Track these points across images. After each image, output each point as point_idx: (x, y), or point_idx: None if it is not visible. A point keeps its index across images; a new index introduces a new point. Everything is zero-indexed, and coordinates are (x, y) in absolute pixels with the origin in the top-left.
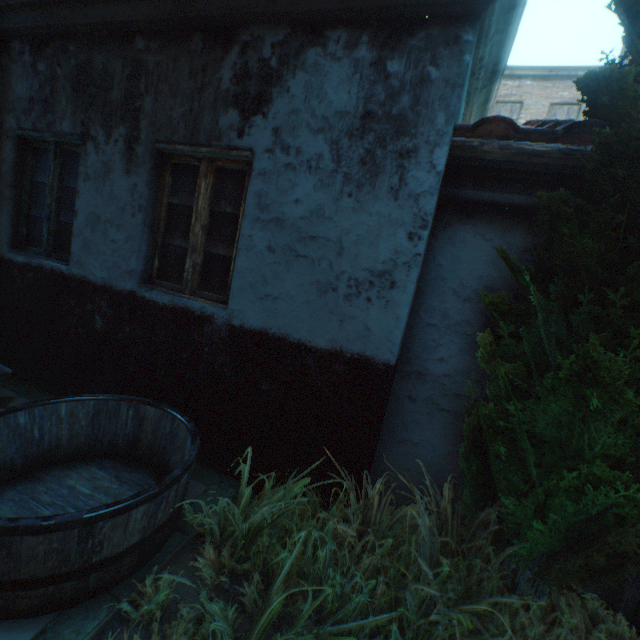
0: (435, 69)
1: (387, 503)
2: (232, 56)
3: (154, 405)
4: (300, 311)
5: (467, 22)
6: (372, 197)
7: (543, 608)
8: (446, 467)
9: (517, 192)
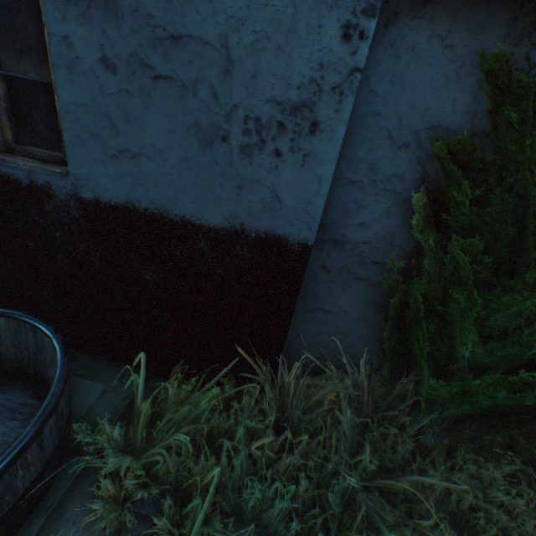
0: None
1: (304, 386)
2: None
3: (2, 315)
4: (177, 175)
5: None
6: None
7: (444, 453)
8: (357, 330)
9: None
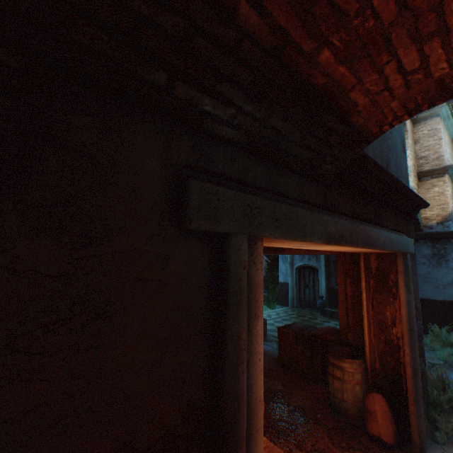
0: (446, 246)
1: None
2: None
3: None
4: (430, 292)
5: (450, 238)
6: (441, 269)
7: None
8: None
9: None
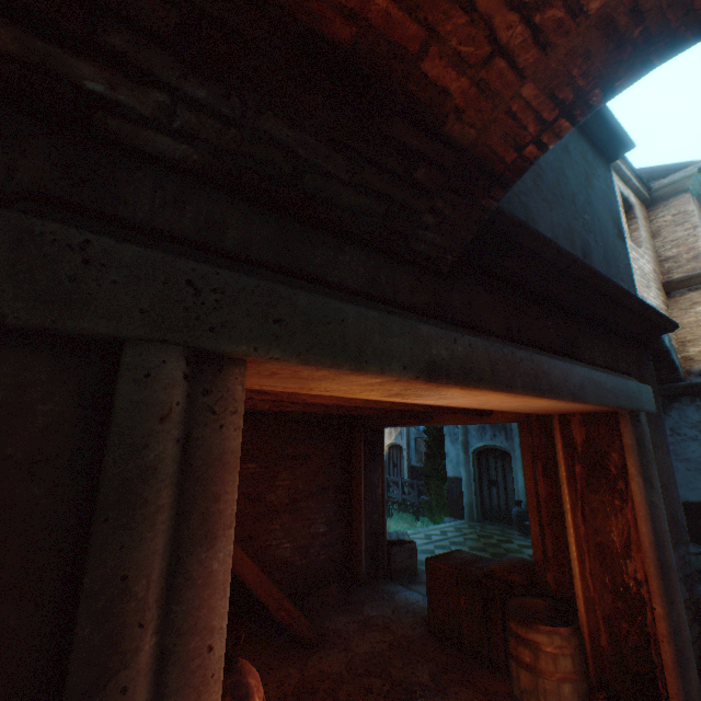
0: None
1: None
2: None
3: None
4: None
5: None
6: None
7: None
8: None
9: None
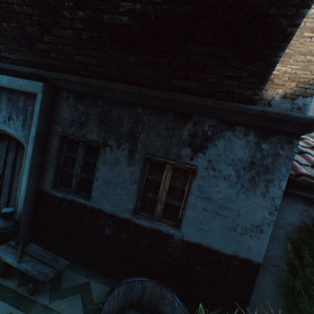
0: (282, 151)
1: None
2: (188, 125)
3: (150, 281)
4: (218, 237)
5: (295, 136)
6: (253, 195)
7: None
8: (269, 294)
9: (304, 192)
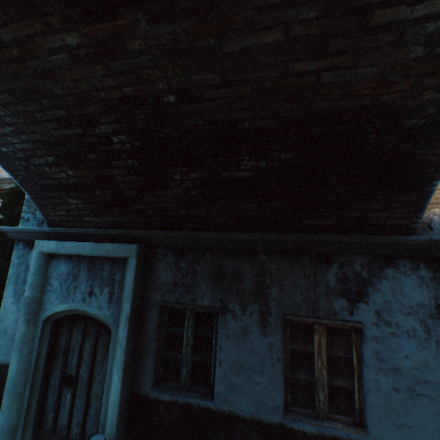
0: None
1: None
2: (333, 268)
3: None
4: (433, 435)
5: None
6: None
7: None
8: None
9: None
